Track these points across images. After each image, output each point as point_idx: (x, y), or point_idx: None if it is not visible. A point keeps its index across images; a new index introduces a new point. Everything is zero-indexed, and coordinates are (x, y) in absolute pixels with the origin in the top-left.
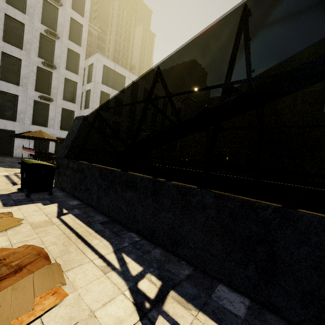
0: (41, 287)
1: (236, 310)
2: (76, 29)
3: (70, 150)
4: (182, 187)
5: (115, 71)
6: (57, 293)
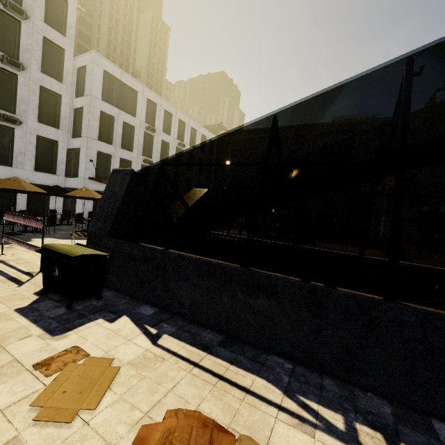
0: None
1: None
2: (56, 6)
3: (114, 223)
4: (363, 299)
5: (121, 81)
6: None
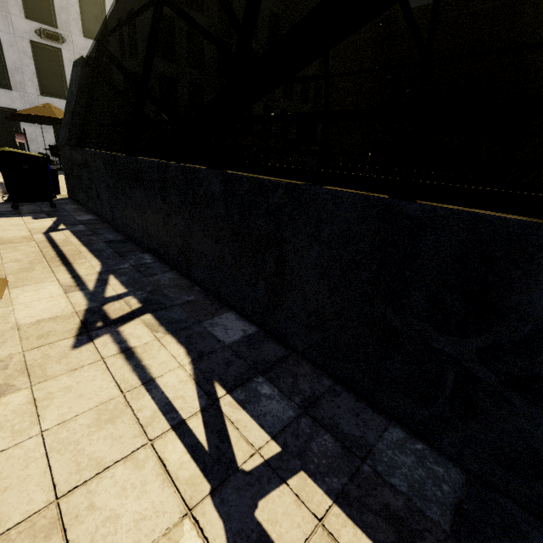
0: None
1: (226, 336)
2: None
3: (73, 130)
4: (187, 170)
5: None
6: None
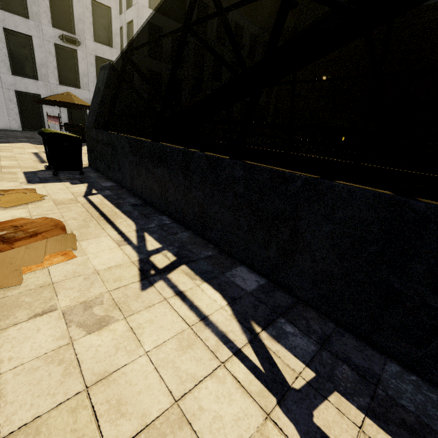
0: (53, 249)
1: (246, 285)
2: None
3: (98, 116)
4: (212, 158)
5: None
6: (66, 255)
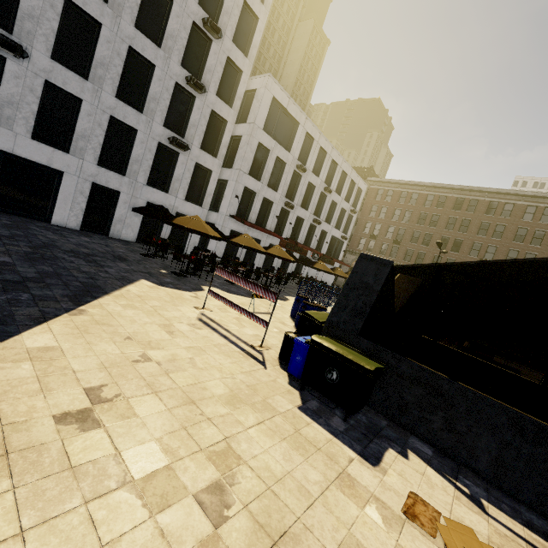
0: None
1: None
2: (246, 24)
3: (365, 320)
4: None
5: (286, 110)
6: None
